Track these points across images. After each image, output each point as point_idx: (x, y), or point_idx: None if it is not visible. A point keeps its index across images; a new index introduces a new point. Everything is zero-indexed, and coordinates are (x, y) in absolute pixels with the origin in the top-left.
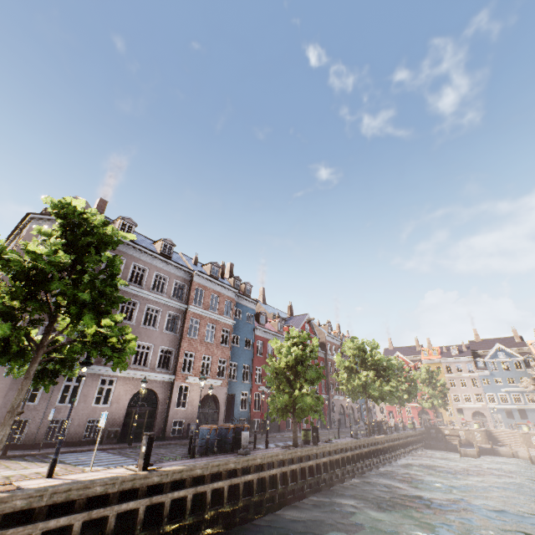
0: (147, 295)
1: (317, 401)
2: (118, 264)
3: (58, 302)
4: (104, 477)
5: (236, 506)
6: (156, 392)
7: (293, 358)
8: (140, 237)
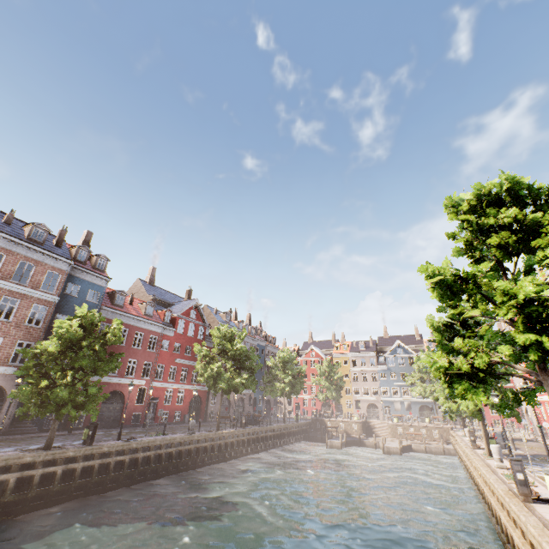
0: None
1: (85, 394)
2: None
3: None
4: None
5: None
6: None
7: (62, 341)
8: None
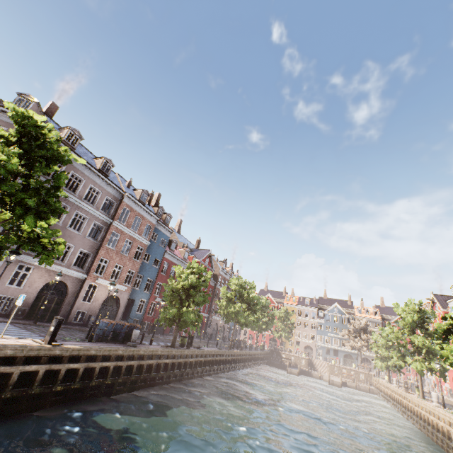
0: (78, 203)
1: (198, 318)
2: (63, 178)
3: (4, 199)
4: (15, 344)
5: (117, 381)
6: (68, 285)
7: (189, 283)
8: (83, 150)
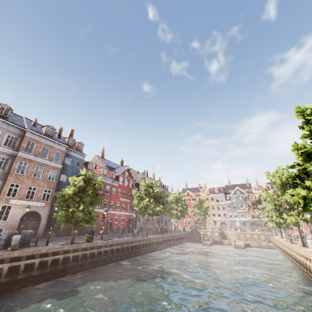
0: None
1: (89, 215)
2: None
3: None
4: None
5: None
6: None
7: (76, 188)
8: None
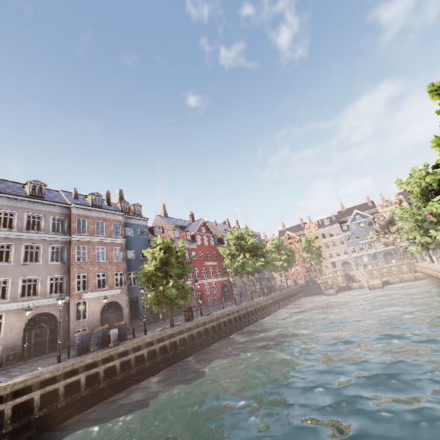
0: (21, 236)
1: (183, 290)
2: None
3: None
4: None
5: (98, 388)
6: (53, 313)
7: (158, 261)
8: (7, 184)
